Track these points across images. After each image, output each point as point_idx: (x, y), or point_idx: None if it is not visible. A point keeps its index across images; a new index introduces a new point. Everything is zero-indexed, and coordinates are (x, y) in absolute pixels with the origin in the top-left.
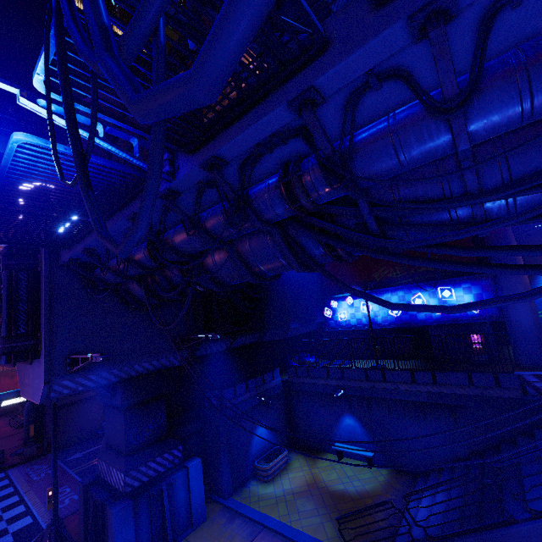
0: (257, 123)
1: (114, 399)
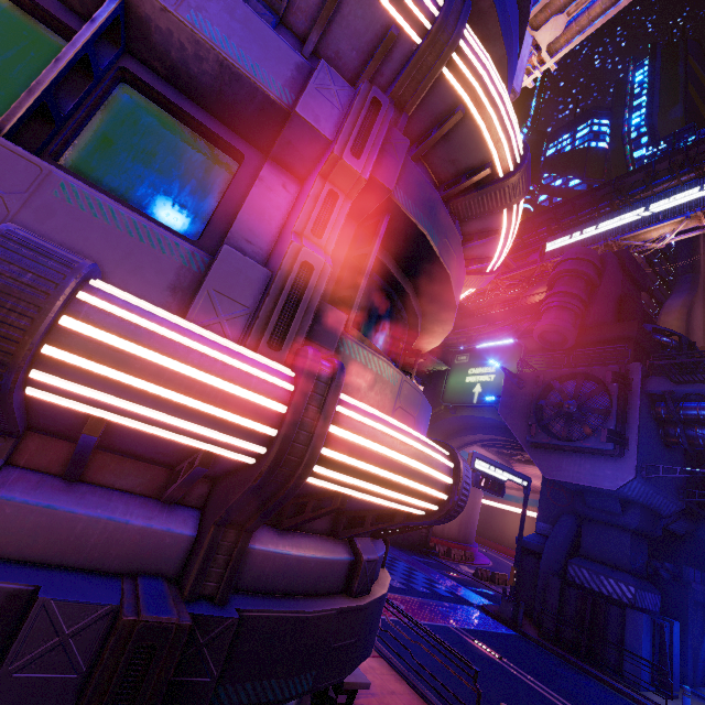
0: None
1: (622, 516)
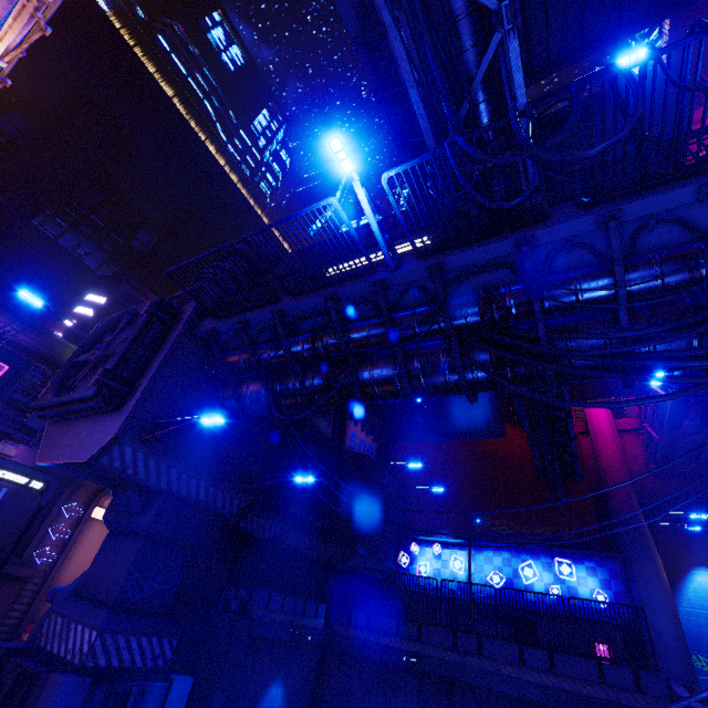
0: (487, 246)
1: (141, 516)
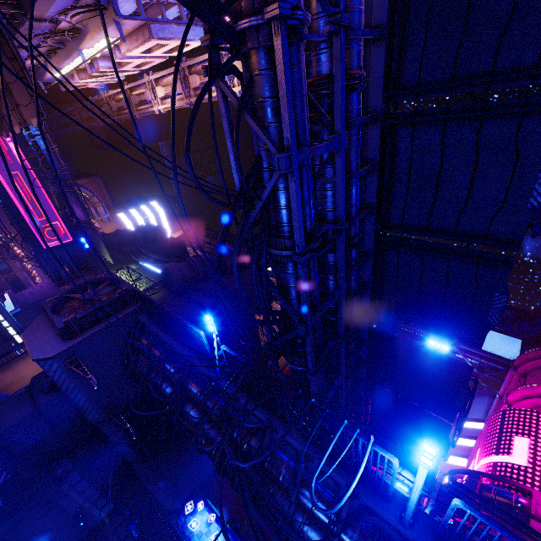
0: (257, 411)
1: (44, 396)
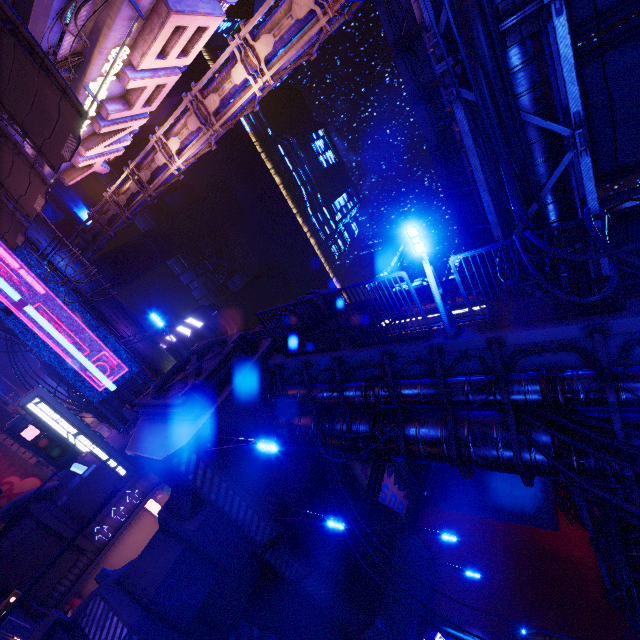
0: (552, 328)
1: (188, 521)
